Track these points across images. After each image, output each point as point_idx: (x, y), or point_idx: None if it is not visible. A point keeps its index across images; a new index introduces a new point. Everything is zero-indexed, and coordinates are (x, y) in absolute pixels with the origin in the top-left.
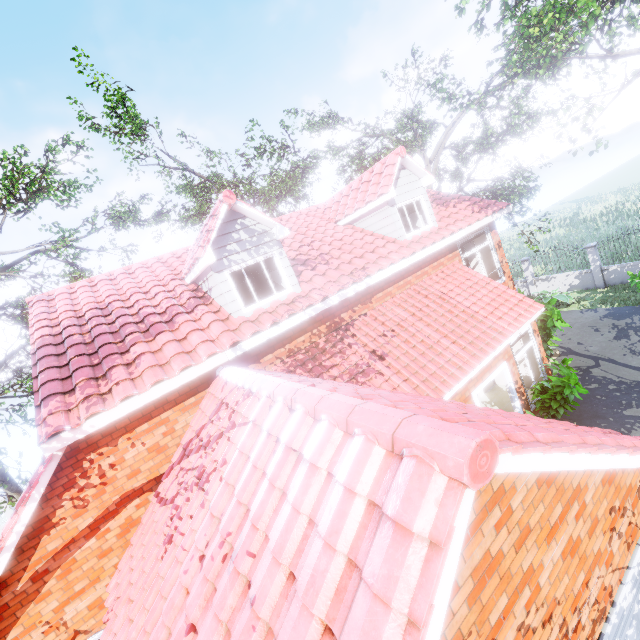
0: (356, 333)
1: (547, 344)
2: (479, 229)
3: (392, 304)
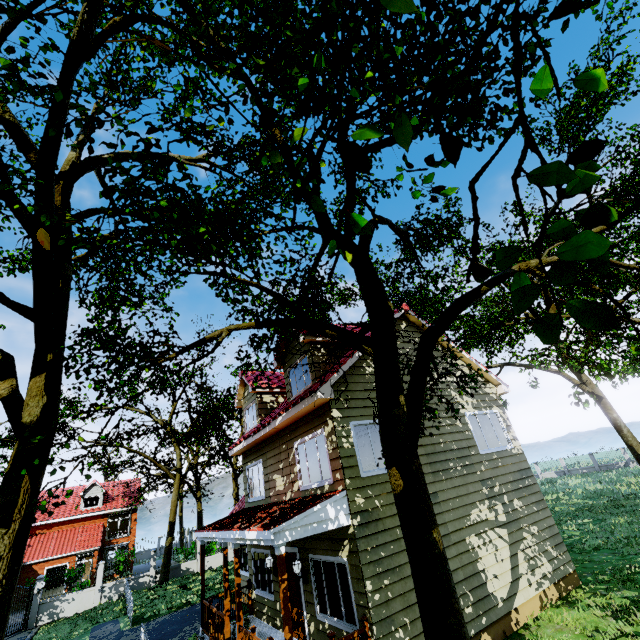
0: (34, 538)
1: (120, 568)
2: (126, 511)
3: (58, 532)
